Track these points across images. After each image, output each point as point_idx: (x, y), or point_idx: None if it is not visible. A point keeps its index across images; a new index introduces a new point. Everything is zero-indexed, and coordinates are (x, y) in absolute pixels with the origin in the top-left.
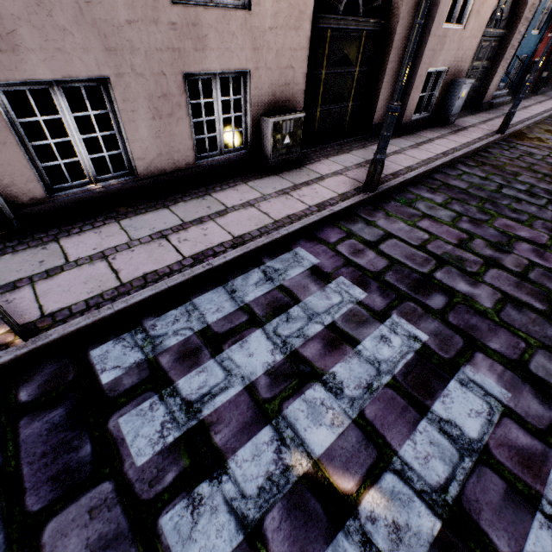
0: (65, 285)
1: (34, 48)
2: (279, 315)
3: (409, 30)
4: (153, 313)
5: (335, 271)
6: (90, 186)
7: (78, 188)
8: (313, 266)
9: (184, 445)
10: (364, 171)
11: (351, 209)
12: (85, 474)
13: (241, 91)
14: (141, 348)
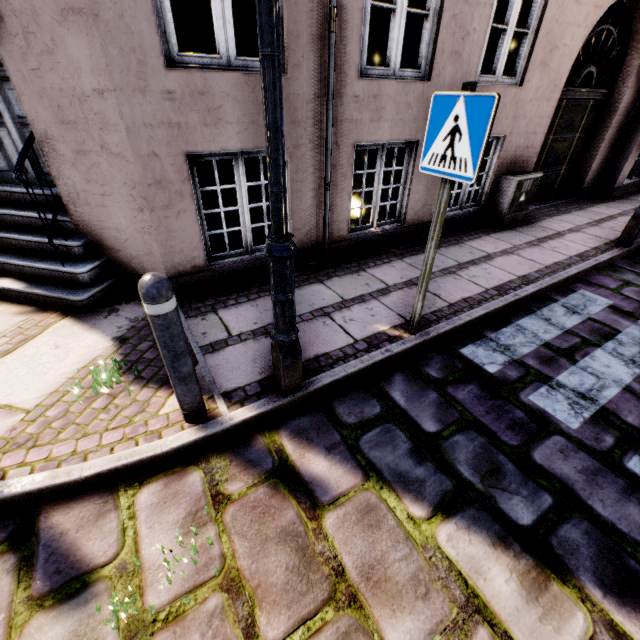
0: (402, 301)
1: (388, 119)
2: (608, 340)
3: (633, 98)
4: (488, 329)
5: (636, 311)
6: (372, 230)
7: (363, 230)
8: (609, 305)
9: (602, 421)
10: (600, 229)
11: (609, 261)
12: (534, 428)
13: (490, 154)
14: (501, 352)
